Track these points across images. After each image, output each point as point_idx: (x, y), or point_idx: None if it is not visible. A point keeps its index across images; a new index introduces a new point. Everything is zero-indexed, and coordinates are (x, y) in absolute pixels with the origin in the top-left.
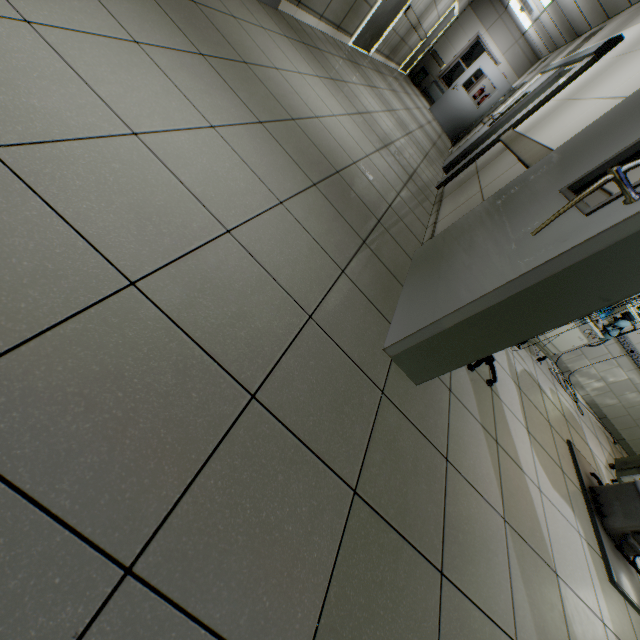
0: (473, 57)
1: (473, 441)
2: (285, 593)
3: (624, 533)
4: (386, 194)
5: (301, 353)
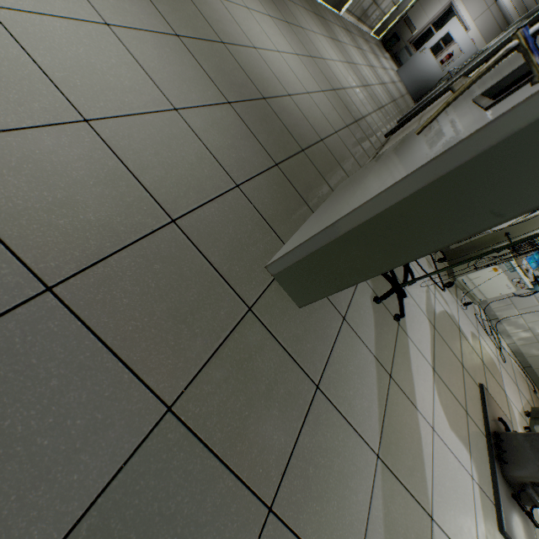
0: (444, 23)
1: (359, 372)
2: (2, 522)
3: (523, 483)
4: (320, 129)
5: (145, 254)
